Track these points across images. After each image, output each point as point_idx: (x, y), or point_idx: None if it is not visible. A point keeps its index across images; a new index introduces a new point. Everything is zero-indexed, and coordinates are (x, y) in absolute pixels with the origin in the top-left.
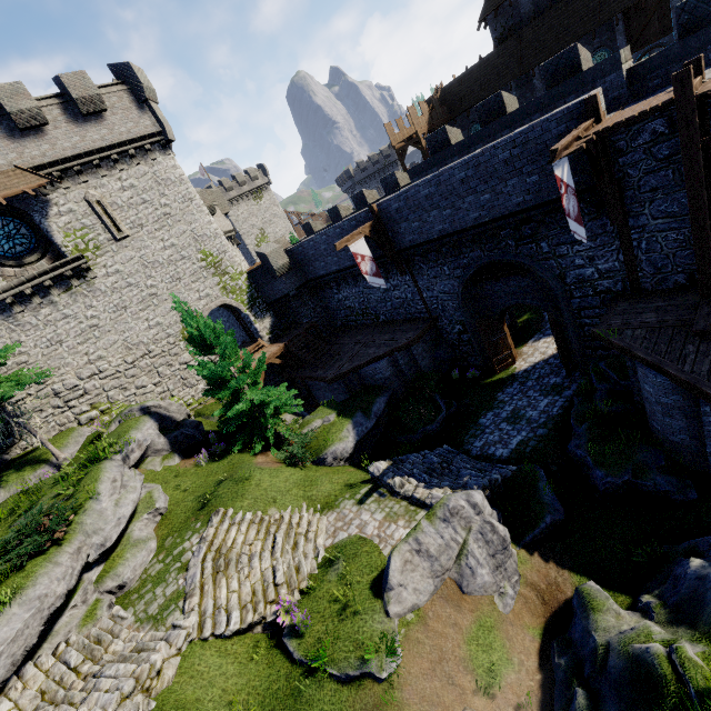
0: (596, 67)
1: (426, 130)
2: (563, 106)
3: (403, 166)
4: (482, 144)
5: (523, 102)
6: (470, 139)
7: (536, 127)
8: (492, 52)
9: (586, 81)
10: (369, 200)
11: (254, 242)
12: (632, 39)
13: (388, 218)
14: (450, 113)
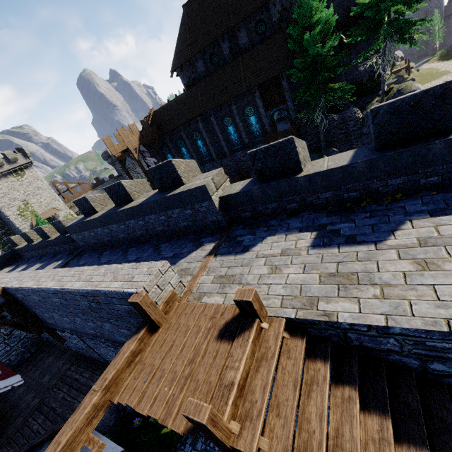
0: (189, 191)
1: (137, 146)
2: (134, 264)
3: (125, 169)
4: (117, 225)
5: (208, 130)
6: (104, 218)
7: (99, 294)
8: (183, 94)
9: (184, 200)
10: (51, 234)
11: (16, 212)
12: (266, 102)
13: (20, 300)
14: (160, 130)
